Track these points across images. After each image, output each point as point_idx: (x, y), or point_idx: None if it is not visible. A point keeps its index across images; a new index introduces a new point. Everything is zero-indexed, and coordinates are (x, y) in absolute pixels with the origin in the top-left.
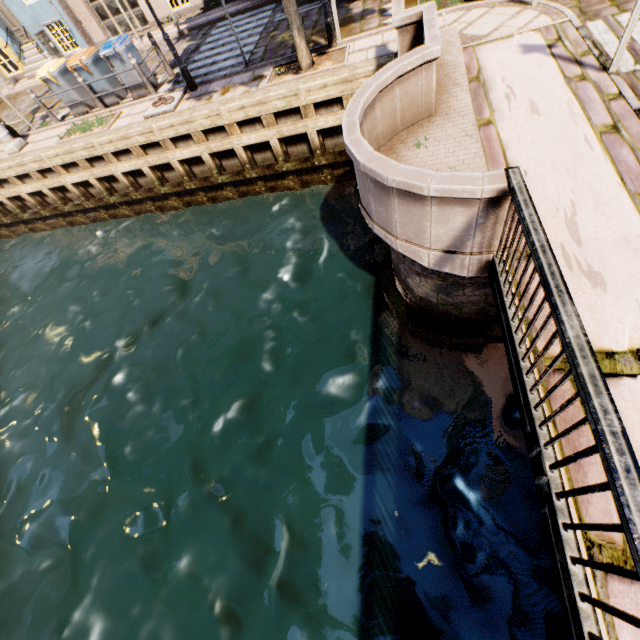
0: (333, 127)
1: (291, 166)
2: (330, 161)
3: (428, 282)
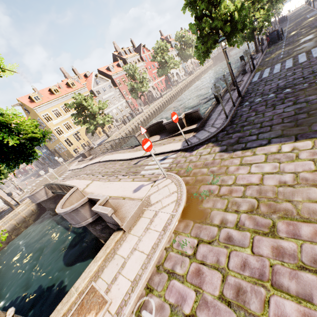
0: (27, 212)
1: (21, 224)
2: (30, 217)
3: (52, 203)
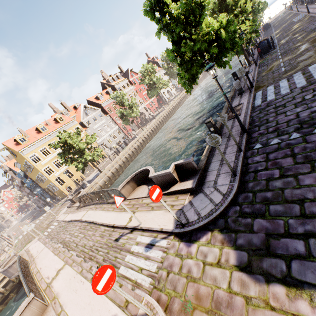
0: (7, 283)
1: None
2: (10, 290)
3: None
